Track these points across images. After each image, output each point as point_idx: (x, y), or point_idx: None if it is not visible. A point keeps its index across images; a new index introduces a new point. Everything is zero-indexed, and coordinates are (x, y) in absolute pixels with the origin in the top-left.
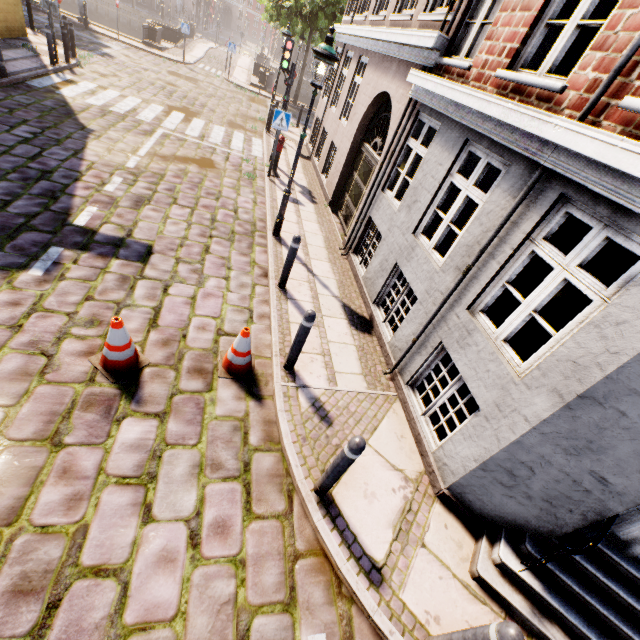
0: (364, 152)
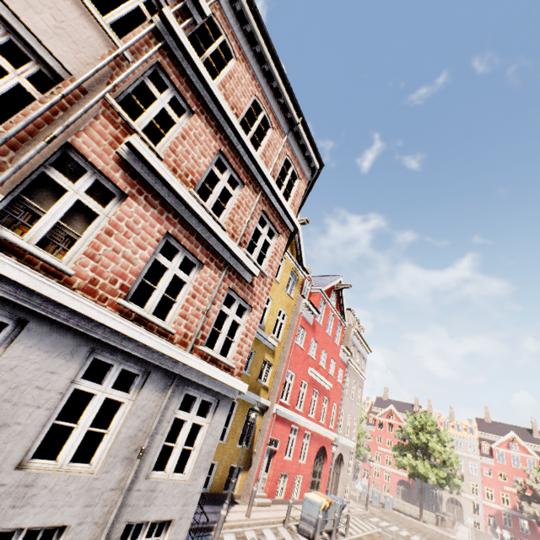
0: None
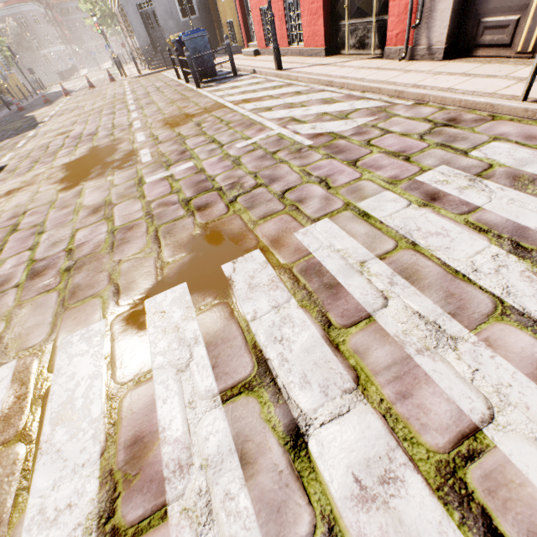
0: None
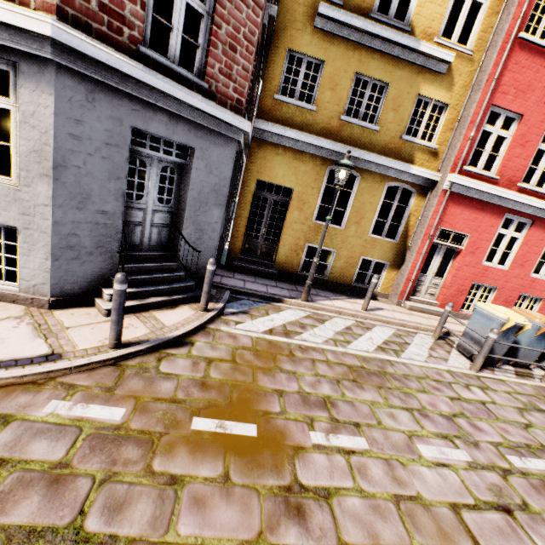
0: None
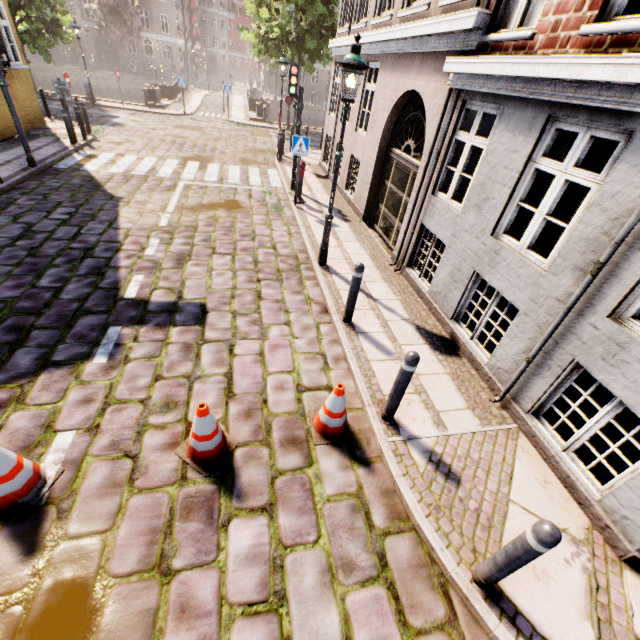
0: (394, 158)
